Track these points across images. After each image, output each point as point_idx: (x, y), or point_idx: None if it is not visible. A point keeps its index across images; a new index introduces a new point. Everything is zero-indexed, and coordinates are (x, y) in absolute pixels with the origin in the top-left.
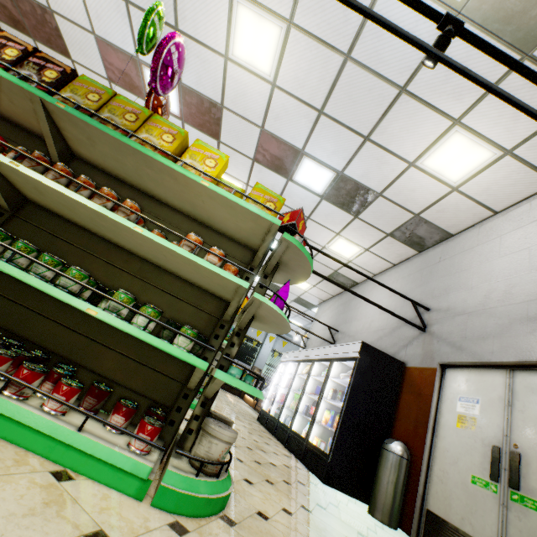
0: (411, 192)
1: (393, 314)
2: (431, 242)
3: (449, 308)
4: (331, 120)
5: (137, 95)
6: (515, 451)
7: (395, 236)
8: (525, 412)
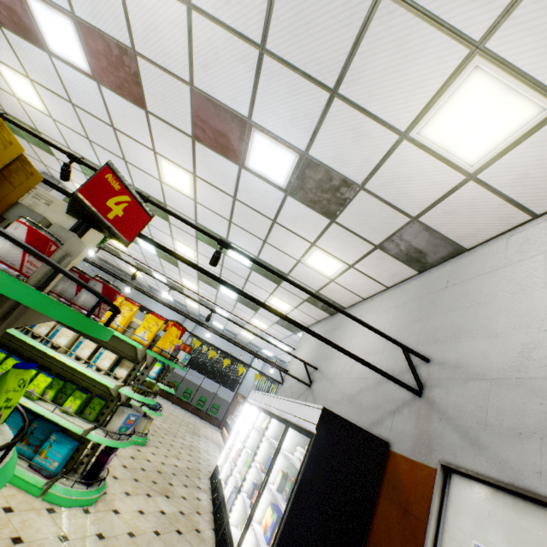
0: (405, 183)
1: (373, 367)
2: (436, 259)
3: (459, 364)
4: (278, 63)
5: (35, 44)
6: None
7: (386, 248)
8: None
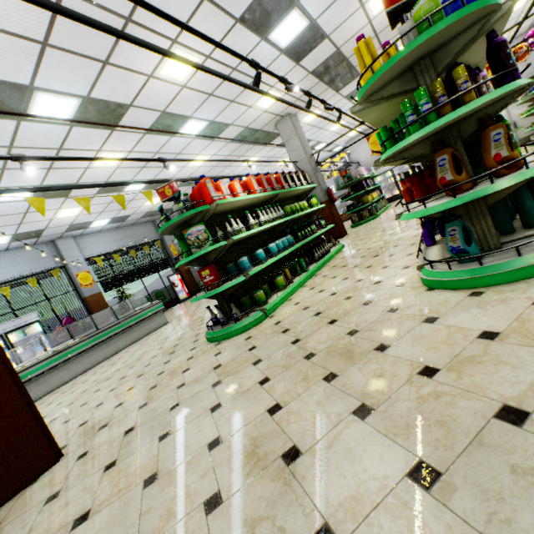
0: None
1: None
2: None
3: None
4: None
5: None
6: (514, 122)
7: None
8: (513, 114)
